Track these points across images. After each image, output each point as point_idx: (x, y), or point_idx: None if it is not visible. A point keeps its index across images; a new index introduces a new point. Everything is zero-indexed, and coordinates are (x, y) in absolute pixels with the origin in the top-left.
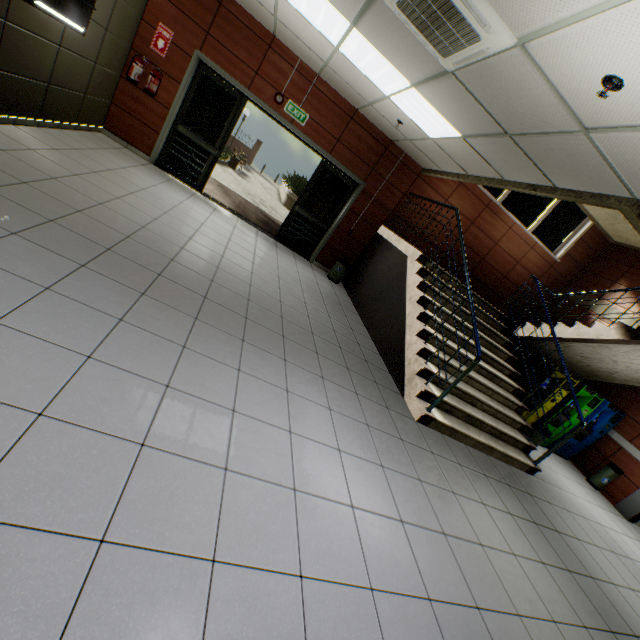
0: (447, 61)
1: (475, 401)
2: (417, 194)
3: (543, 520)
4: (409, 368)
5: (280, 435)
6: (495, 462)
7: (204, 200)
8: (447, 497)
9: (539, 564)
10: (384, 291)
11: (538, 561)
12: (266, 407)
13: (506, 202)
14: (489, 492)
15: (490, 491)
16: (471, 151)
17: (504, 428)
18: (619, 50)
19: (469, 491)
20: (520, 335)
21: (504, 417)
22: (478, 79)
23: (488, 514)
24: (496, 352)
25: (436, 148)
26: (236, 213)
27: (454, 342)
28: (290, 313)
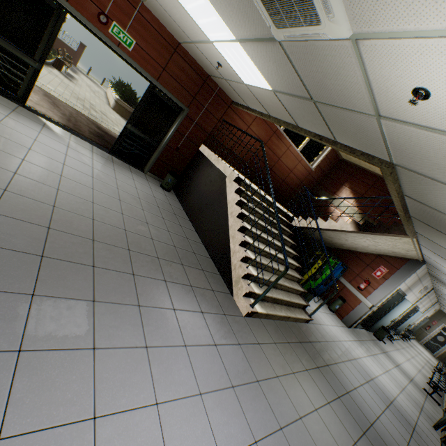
0: (279, 32)
1: (277, 285)
2: (228, 121)
3: (320, 361)
4: (235, 272)
5: (148, 417)
6: (290, 325)
7: (29, 115)
8: (275, 385)
9: (327, 406)
10: (209, 202)
11: (326, 403)
12: (129, 385)
13: (286, 130)
14: (293, 358)
15: (294, 356)
16: (277, 102)
17: (293, 298)
18: (443, 72)
19: (284, 367)
20: (296, 225)
21: (293, 290)
22: (302, 54)
23: (297, 381)
24: (285, 242)
25: (248, 91)
26: (68, 128)
27: (262, 242)
28: (136, 241)
